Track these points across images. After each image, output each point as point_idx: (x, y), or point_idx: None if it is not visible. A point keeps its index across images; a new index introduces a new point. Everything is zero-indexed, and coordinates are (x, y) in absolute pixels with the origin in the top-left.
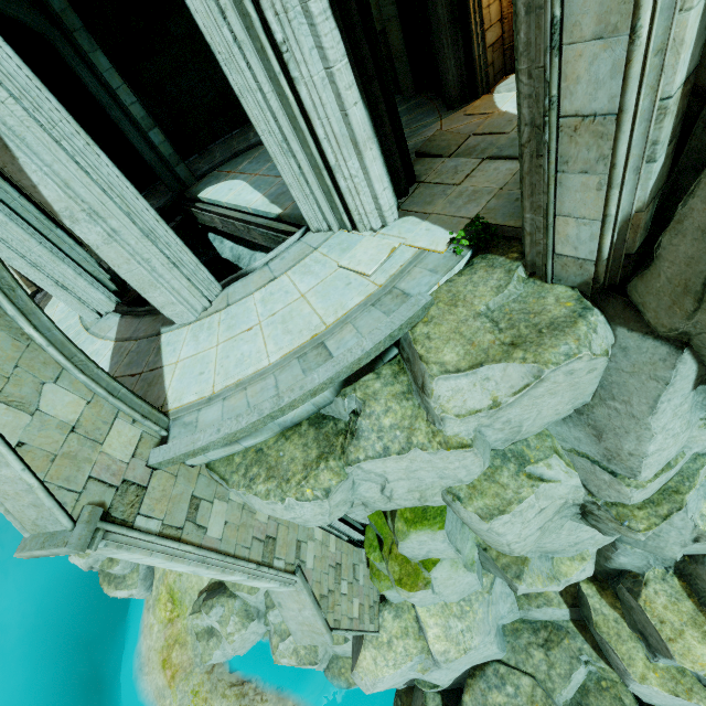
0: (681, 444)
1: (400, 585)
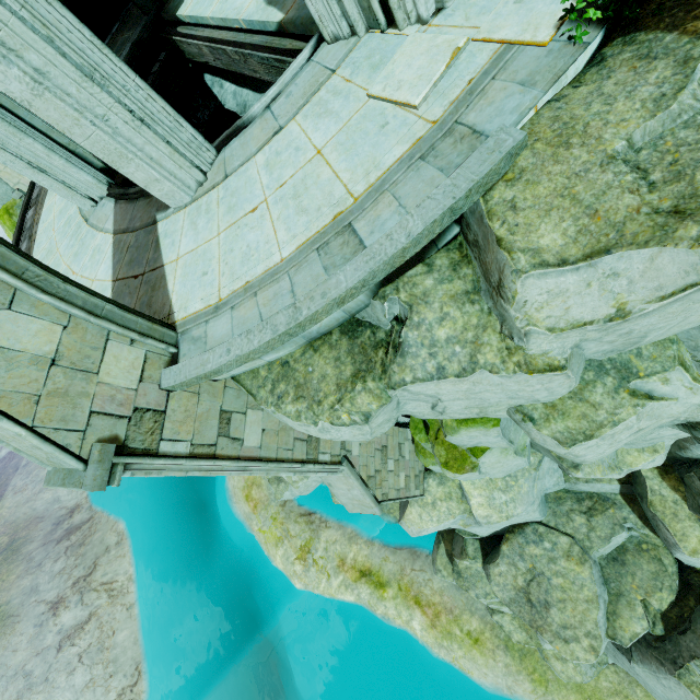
0: None
1: (447, 467)
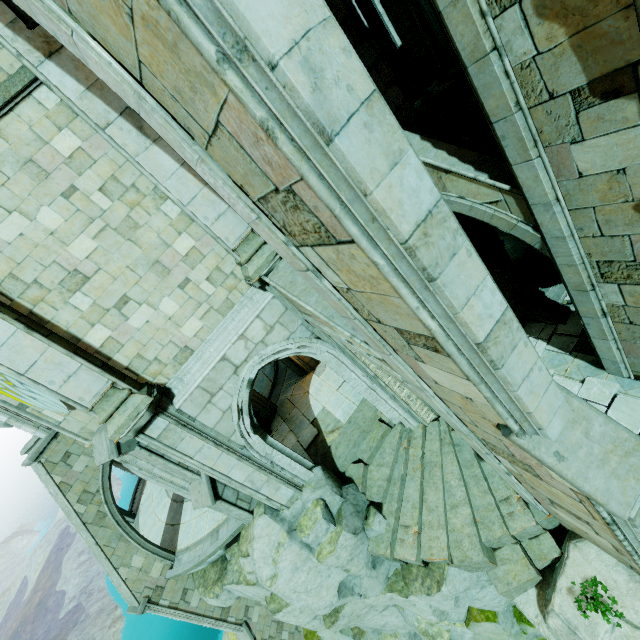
0: None
1: (306, 638)
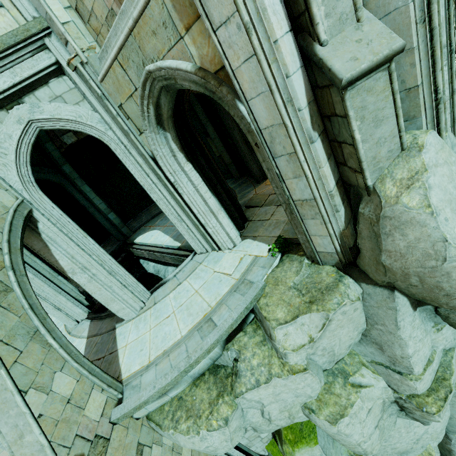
0: (428, 345)
1: None
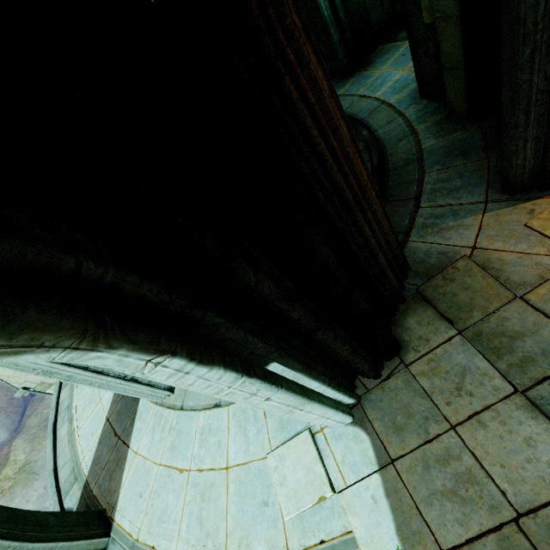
0: None
1: None
